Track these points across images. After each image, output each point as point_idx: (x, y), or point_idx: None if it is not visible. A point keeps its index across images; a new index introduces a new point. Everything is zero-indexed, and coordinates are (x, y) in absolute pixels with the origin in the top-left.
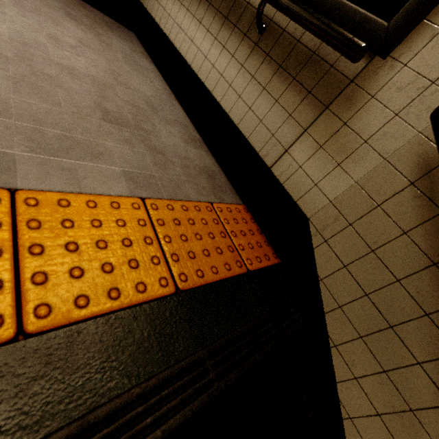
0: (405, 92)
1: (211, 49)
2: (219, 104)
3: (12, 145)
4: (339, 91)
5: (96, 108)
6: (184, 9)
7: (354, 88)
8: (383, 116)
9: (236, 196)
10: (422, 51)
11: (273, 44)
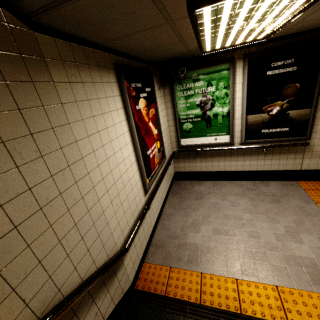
0: (319, 142)
1: (244, 163)
2: (264, 170)
3: (313, 219)
4: (304, 148)
5: (273, 203)
6: (215, 162)
7: (307, 146)
8: (319, 146)
9: (292, 181)
10: (316, 136)
11: (272, 151)
